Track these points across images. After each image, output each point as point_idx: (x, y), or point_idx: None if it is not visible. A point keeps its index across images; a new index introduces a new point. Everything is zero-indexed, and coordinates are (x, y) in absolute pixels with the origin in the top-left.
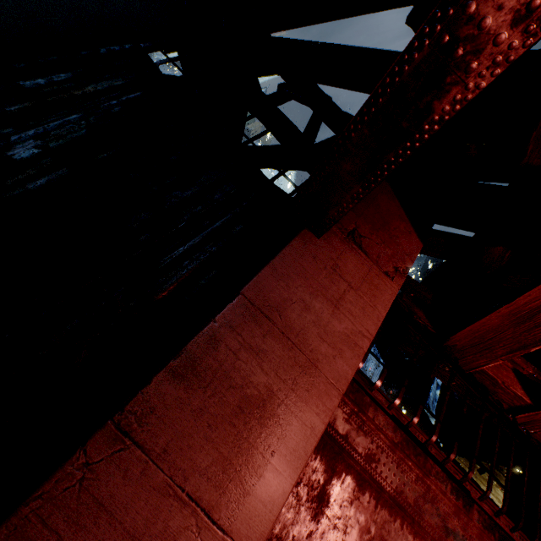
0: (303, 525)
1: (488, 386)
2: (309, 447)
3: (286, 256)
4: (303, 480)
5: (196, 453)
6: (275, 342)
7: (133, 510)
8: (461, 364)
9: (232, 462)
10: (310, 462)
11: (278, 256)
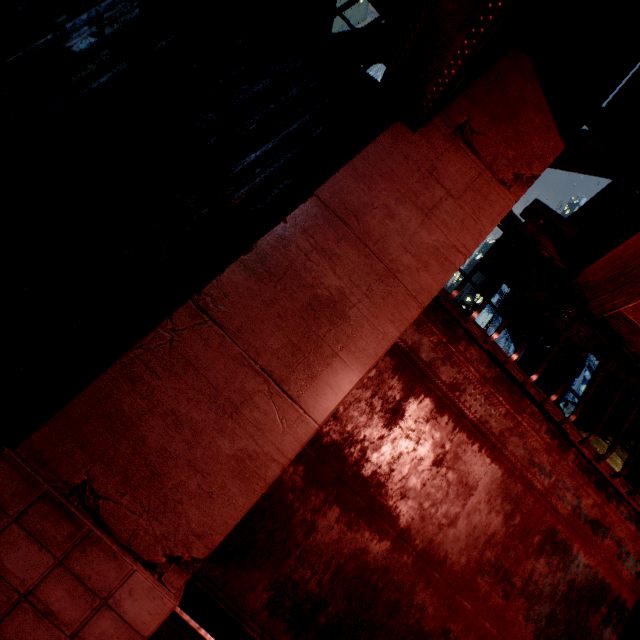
0: (375, 429)
1: (624, 335)
2: (380, 349)
3: (370, 155)
4: (378, 394)
5: (267, 337)
6: (350, 248)
7: (215, 371)
8: (593, 307)
9: (301, 350)
10: (387, 380)
11: (360, 154)
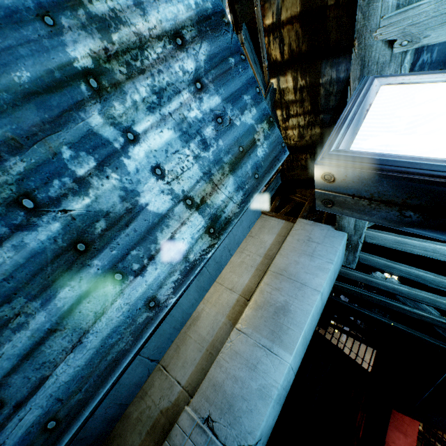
0: None
1: None
2: None
3: (391, 422)
4: None
5: None
6: None
7: None
8: None
9: None
10: None
11: (389, 423)
